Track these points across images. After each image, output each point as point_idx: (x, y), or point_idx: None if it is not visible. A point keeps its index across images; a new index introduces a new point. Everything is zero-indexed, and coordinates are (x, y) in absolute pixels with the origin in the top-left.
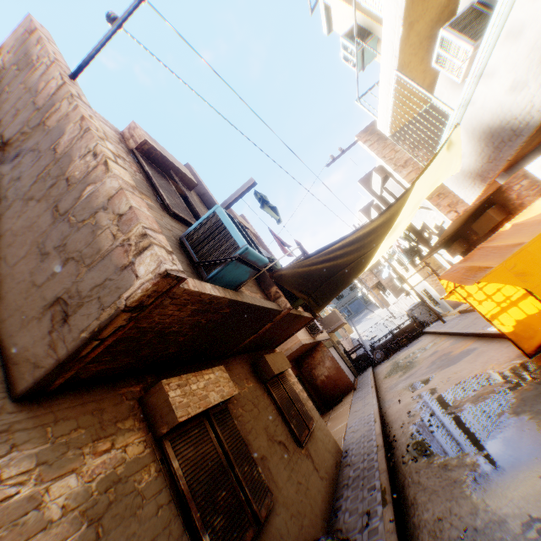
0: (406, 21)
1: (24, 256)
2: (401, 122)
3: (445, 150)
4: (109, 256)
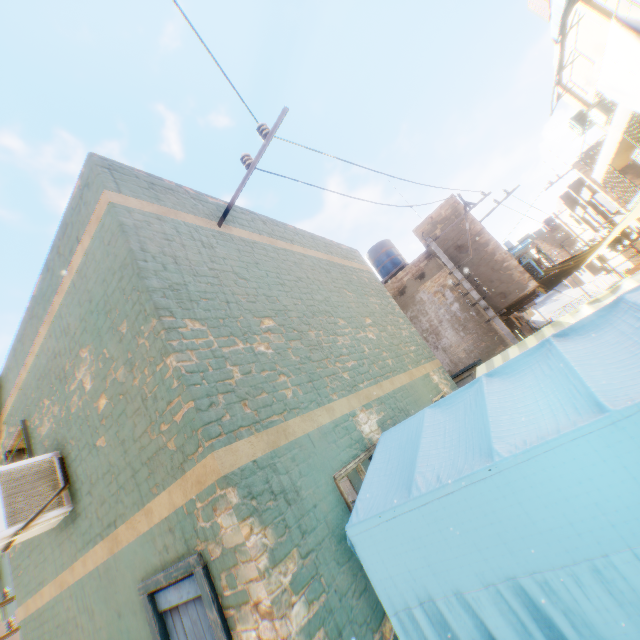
0: (614, 153)
1: (482, 282)
2: (609, 174)
3: (633, 209)
4: (517, 282)
